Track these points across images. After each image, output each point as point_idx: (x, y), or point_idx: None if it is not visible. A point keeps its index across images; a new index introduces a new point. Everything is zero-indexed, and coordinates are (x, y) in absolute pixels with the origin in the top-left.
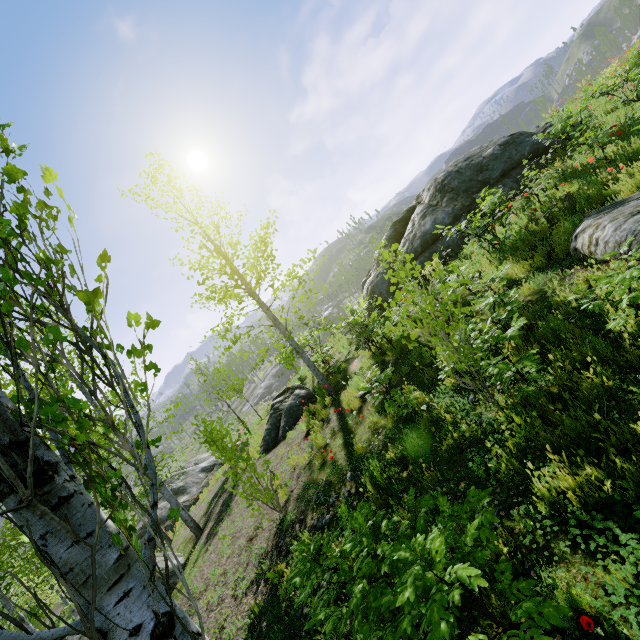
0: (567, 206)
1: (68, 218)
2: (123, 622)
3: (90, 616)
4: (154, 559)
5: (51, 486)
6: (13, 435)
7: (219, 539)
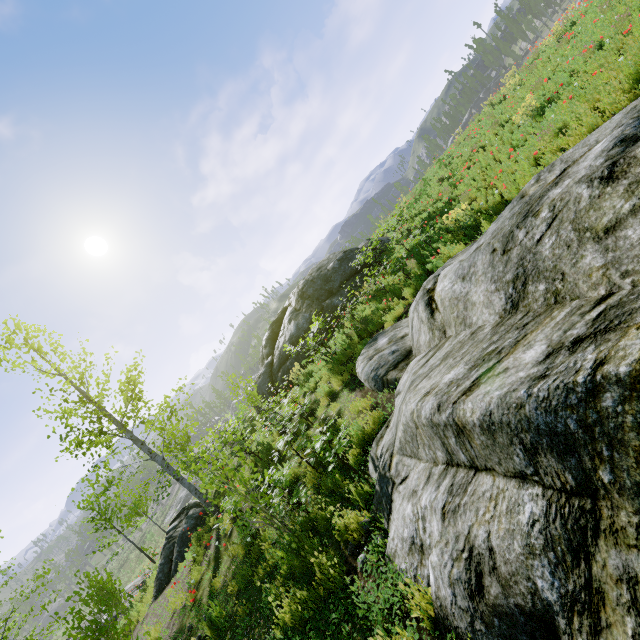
0: (365, 327)
1: None
2: None
3: None
4: None
5: None
6: None
7: None
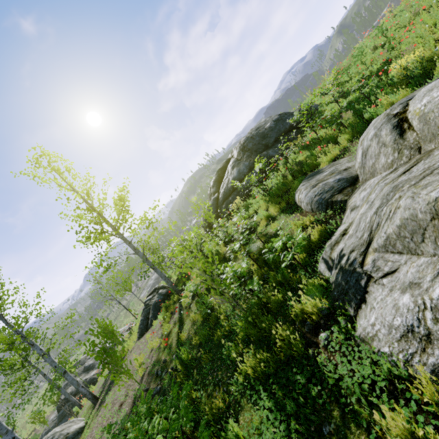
0: (299, 169)
1: None
2: None
3: None
4: None
5: None
6: None
7: (103, 407)
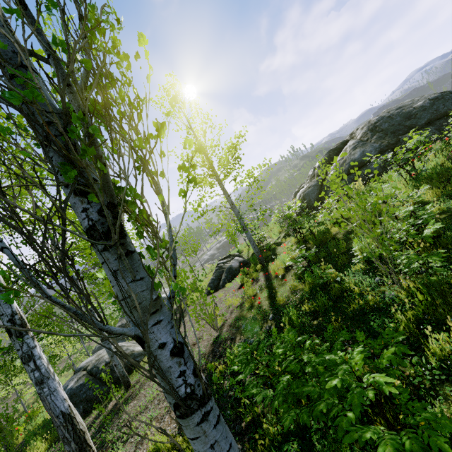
0: None
1: (147, 76)
2: (155, 338)
3: (146, 321)
4: (180, 304)
5: (124, 241)
6: (112, 198)
7: None
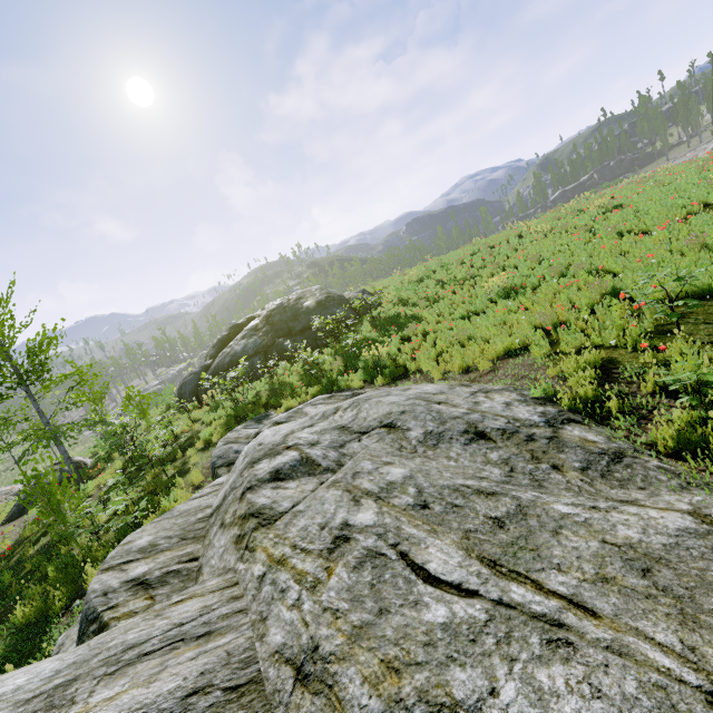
0: (272, 396)
1: None
2: None
3: None
4: None
5: None
6: None
7: None
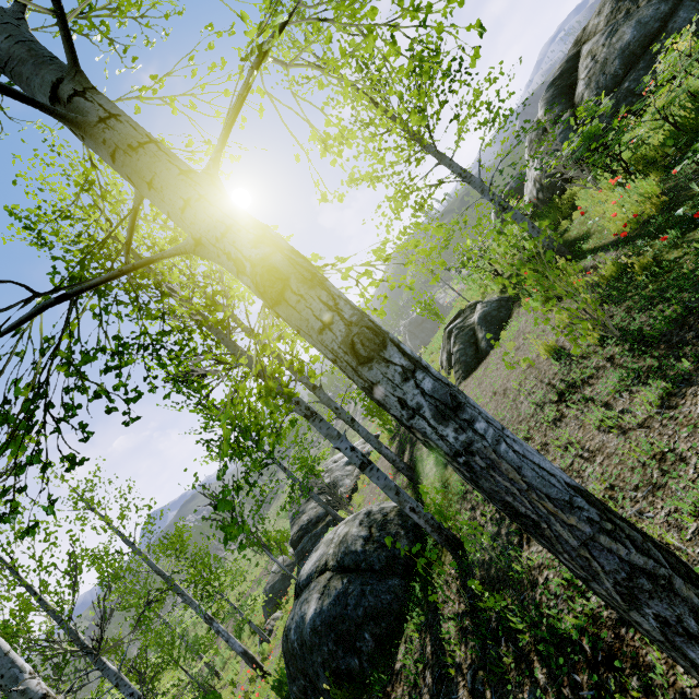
0: None
1: None
2: None
3: None
4: None
5: None
6: None
7: None
